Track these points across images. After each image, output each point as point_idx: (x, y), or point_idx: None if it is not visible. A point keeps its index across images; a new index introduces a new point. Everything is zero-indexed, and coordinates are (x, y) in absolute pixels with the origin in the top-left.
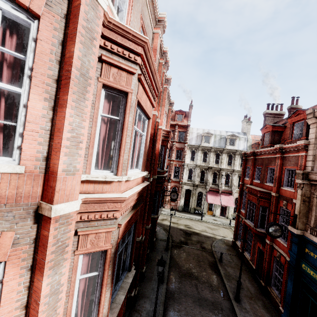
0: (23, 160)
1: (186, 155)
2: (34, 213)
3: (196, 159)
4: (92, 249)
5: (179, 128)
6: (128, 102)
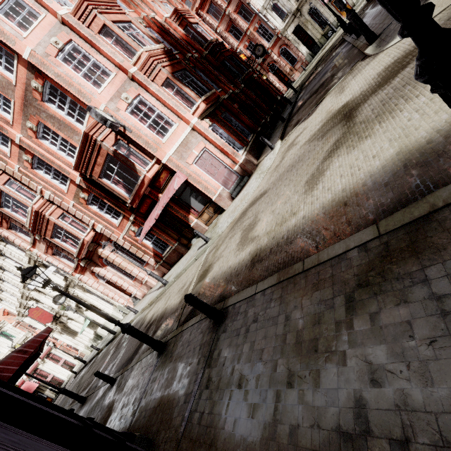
0: (113, 72)
1: (251, 1)
2: (131, 80)
3: None
4: (163, 81)
5: None
6: (108, 26)
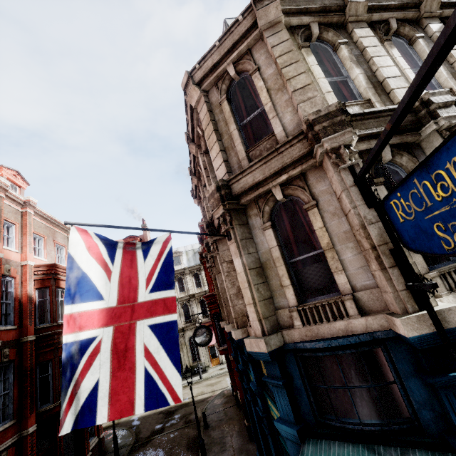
0: None
1: None
2: None
3: None
4: None
5: None
6: None
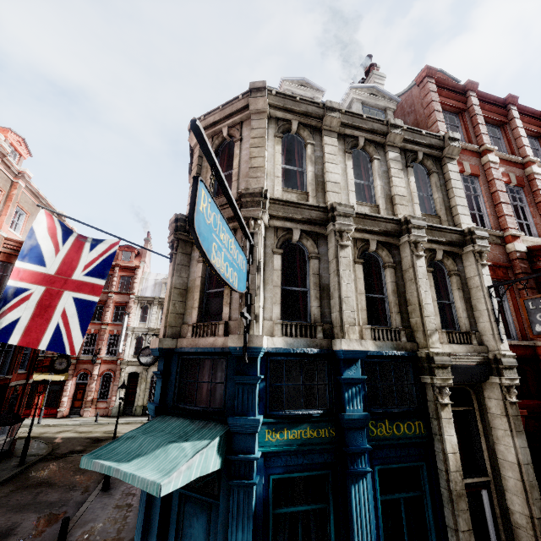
0: None
1: (132, 313)
2: None
3: (150, 319)
4: None
5: (122, 270)
6: None
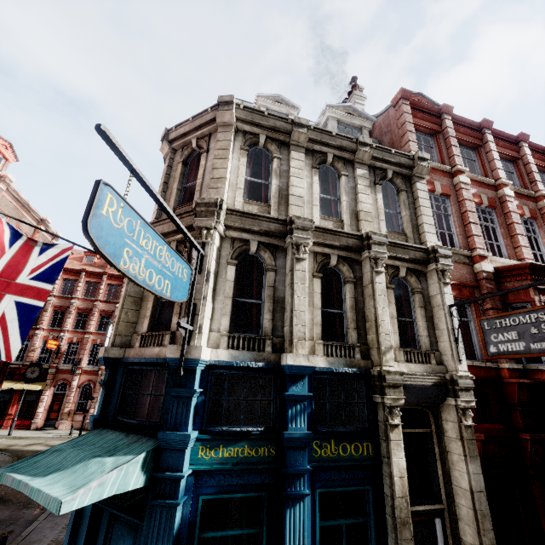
0: None
1: None
2: None
3: None
4: None
5: (110, 278)
6: None
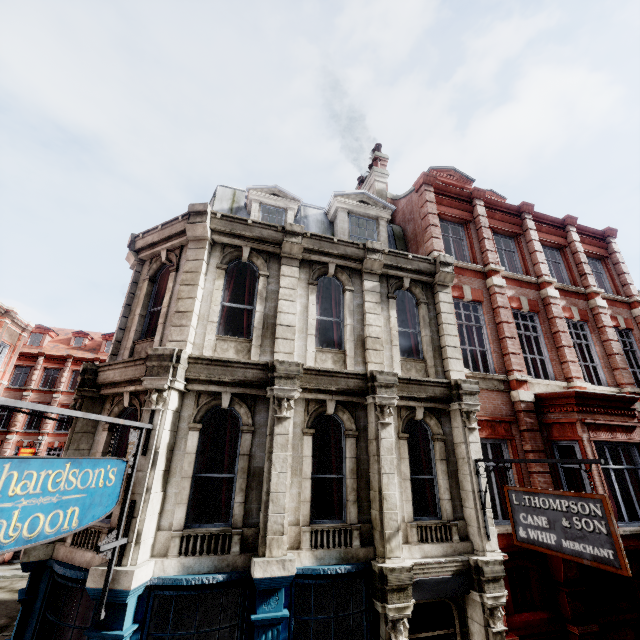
0: None
1: None
2: None
3: None
4: None
5: None
6: None
